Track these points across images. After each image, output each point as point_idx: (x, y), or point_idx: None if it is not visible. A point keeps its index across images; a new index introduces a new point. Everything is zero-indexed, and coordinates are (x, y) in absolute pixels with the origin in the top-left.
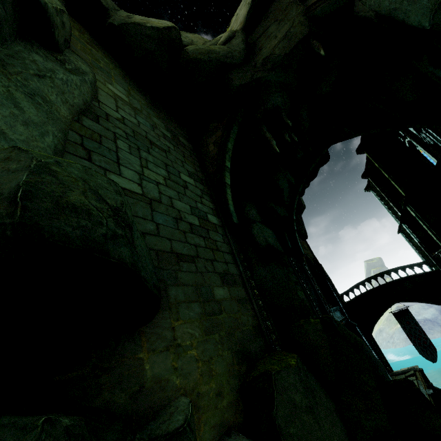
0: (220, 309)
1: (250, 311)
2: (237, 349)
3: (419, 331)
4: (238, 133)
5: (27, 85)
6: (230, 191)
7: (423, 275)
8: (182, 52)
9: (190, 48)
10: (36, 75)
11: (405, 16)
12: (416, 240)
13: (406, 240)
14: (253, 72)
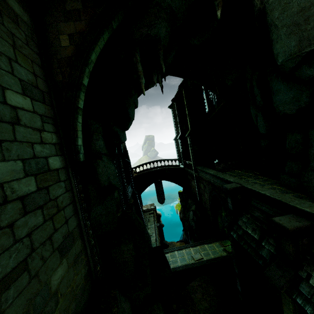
0: (56, 300)
1: (84, 261)
2: None
3: (162, 191)
4: (107, 39)
5: None
6: (81, 118)
7: (176, 168)
8: None
9: None
10: None
11: (276, 39)
12: (181, 150)
13: (176, 145)
14: None
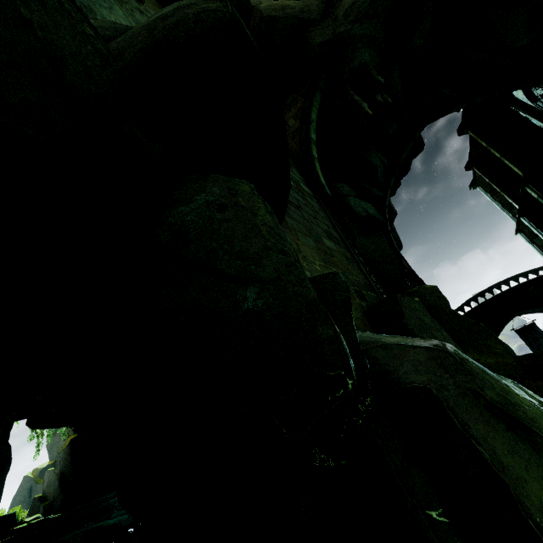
0: (331, 253)
1: (359, 271)
2: (354, 288)
3: None
4: (321, 103)
5: (134, 15)
6: (318, 165)
7: None
8: (253, 13)
9: (262, 5)
10: (138, 10)
11: None
12: (540, 234)
13: (527, 240)
14: (335, 27)
